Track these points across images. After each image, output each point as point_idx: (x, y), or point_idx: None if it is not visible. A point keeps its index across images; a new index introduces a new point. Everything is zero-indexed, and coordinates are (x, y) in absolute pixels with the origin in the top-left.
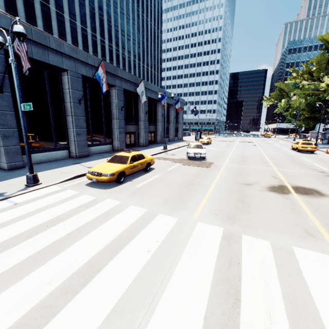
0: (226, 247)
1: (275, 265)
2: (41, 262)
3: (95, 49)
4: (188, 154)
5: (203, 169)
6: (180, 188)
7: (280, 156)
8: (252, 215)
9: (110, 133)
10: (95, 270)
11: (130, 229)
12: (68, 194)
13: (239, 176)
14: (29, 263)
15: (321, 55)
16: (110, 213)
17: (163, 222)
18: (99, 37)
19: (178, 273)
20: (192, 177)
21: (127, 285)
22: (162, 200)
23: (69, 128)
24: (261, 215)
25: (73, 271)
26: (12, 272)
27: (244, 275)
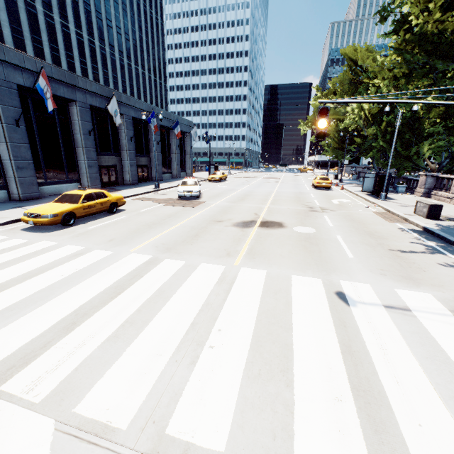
0: (142, 267)
1: (173, 275)
2: None
3: (54, 38)
4: (177, 193)
5: (185, 209)
6: (139, 228)
7: (290, 193)
8: (193, 245)
9: (76, 167)
10: None
11: (54, 263)
12: None
13: (218, 214)
14: None
15: (344, 74)
16: (39, 253)
17: (94, 256)
18: (59, 19)
19: (80, 285)
20: (163, 217)
21: (27, 296)
22: (109, 239)
23: (4, 159)
24: (201, 245)
25: None
26: None
27: (139, 282)
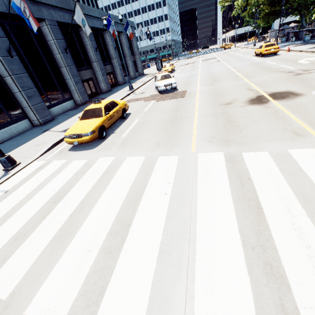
0: (232, 168)
1: (279, 170)
2: (70, 236)
3: None
4: (159, 88)
5: (179, 101)
6: (166, 126)
7: (247, 66)
8: (243, 132)
9: (66, 87)
10: (125, 226)
11: (138, 180)
12: (55, 165)
13: (216, 98)
14: (59, 241)
15: None
16: (111, 171)
17: (166, 164)
18: None
19: (201, 204)
20: (172, 112)
21: (162, 228)
22: (154, 143)
23: (14, 92)
24: (251, 130)
25: (106, 234)
26: (47, 254)
27: (258, 187)
